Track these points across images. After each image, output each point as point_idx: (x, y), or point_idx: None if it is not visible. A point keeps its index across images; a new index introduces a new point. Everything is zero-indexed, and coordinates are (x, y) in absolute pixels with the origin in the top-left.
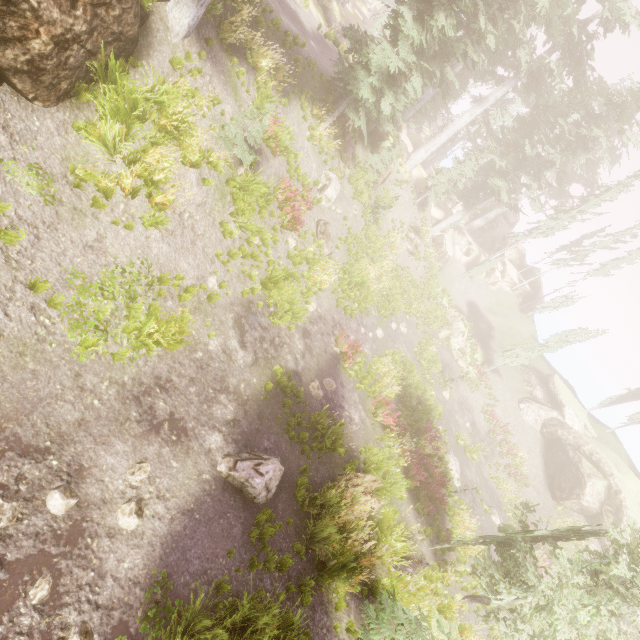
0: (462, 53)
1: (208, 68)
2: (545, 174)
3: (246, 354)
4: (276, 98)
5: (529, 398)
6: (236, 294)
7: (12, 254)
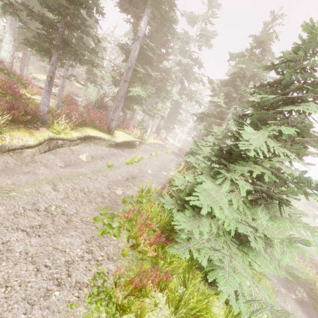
0: None
1: None
2: None
3: None
4: None
5: (315, 216)
6: None
7: None
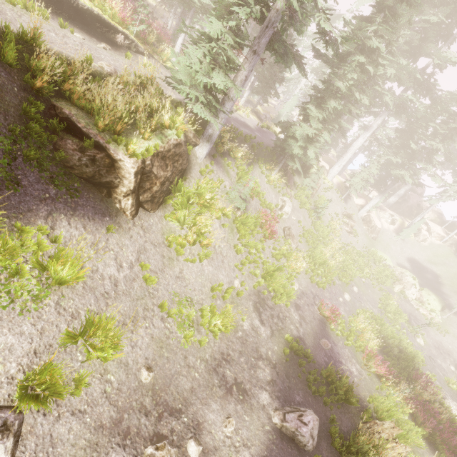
0: (348, 111)
1: (215, 167)
2: (434, 157)
3: (265, 329)
4: (246, 168)
5: None
6: (250, 288)
7: (150, 290)
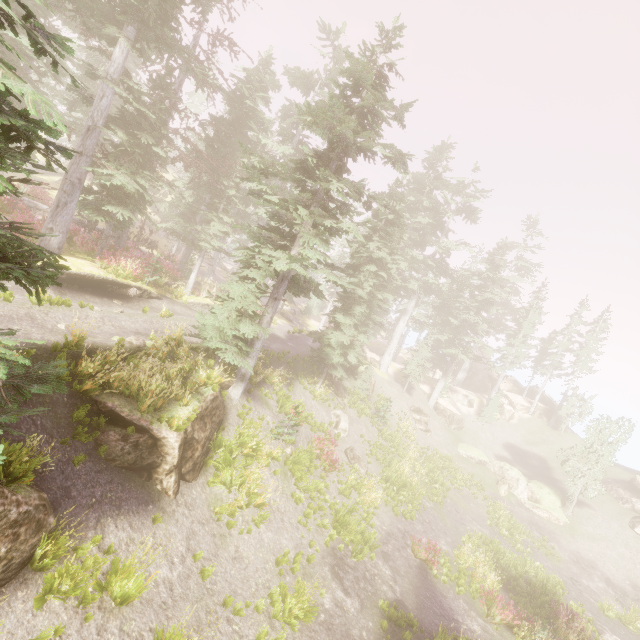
0: (377, 305)
1: (252, 403)
2: (478, 329)
3: (352, 600)
4: (286, 389)
5: (637, 517)
6: (322, 547)
7: (208, 585)
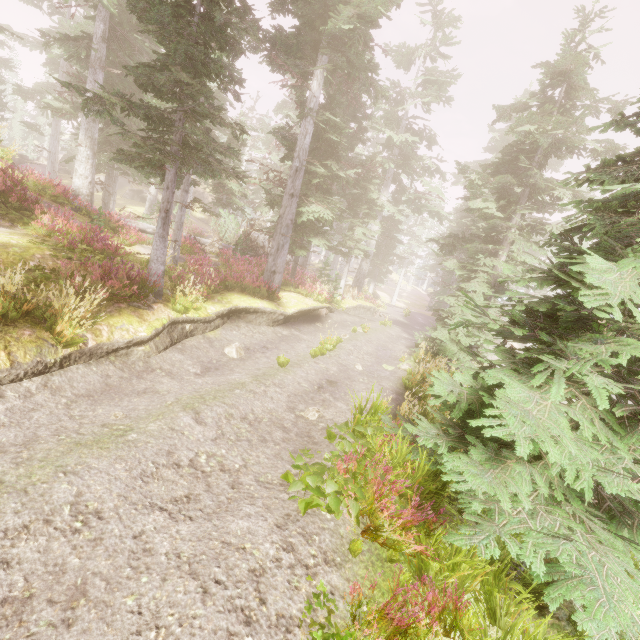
0: None
1: None
2: None
3: None
4: None
5: None
6: None
7: None
